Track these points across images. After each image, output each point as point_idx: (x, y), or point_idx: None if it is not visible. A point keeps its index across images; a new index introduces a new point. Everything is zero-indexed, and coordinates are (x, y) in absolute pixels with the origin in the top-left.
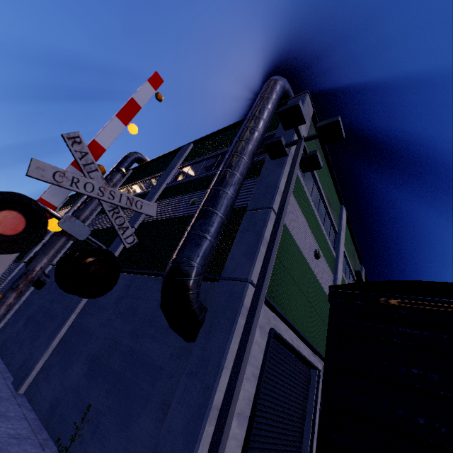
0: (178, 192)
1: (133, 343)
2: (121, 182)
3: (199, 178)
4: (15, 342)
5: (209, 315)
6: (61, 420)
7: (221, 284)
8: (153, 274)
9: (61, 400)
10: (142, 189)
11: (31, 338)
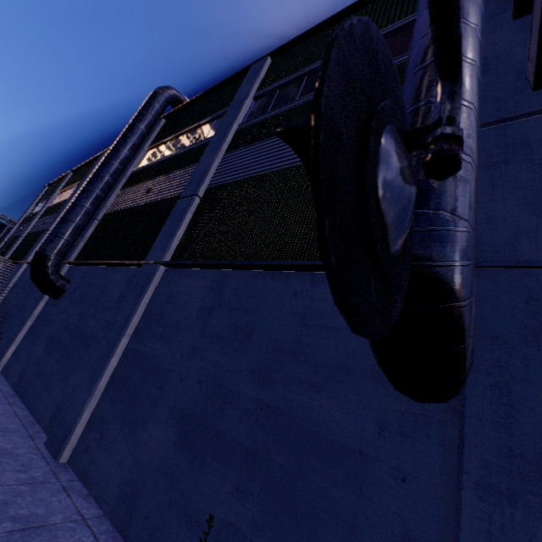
0: (267, 132)
1: (266, 394)
2: (151, 139)
3: (306, 103)
4: (37, 377)
5: (479, 347)
6: (149, 526)
7: (485, 277)
8: (268, 268)
9: (139, 487)
10: (191, 142)
11: (60, 372)
